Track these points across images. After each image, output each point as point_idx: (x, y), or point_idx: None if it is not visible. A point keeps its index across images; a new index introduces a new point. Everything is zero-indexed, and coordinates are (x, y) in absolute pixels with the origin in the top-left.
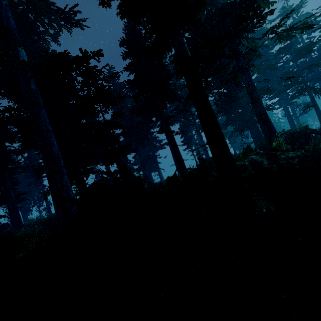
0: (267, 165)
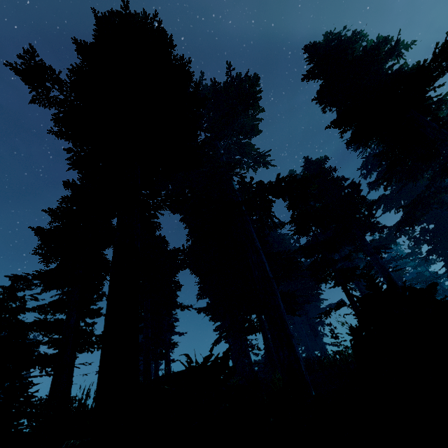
0: None
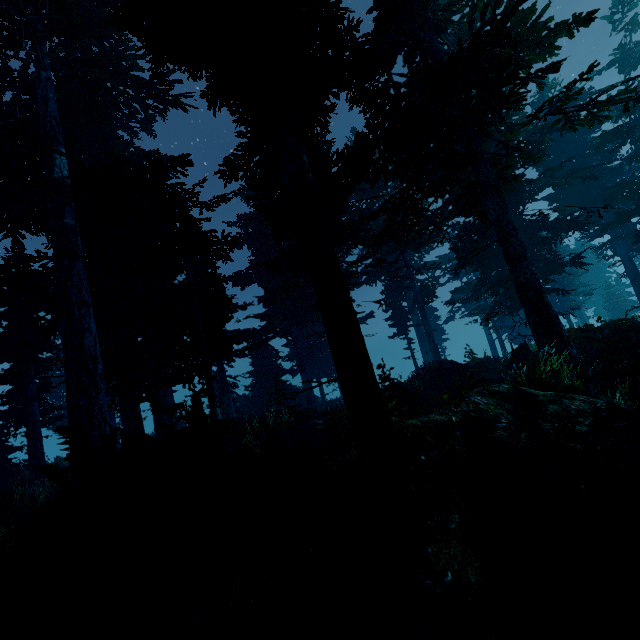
0: (502, 431)
